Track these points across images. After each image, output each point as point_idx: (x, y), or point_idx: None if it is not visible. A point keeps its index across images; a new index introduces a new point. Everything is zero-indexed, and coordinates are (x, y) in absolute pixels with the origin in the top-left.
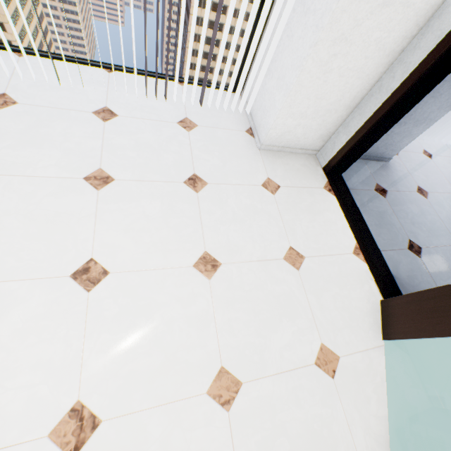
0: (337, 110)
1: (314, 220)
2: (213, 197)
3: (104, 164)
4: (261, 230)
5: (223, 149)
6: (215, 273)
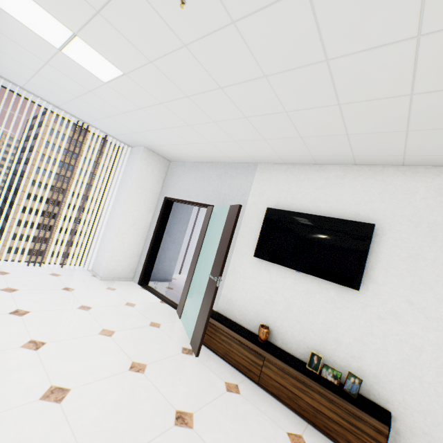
0: (134, 257)
1: (138, 296)
2: (81, 292)
3: (10, 286)
4: (111, 299)
5: (80, 280)
6: (90, 309)
